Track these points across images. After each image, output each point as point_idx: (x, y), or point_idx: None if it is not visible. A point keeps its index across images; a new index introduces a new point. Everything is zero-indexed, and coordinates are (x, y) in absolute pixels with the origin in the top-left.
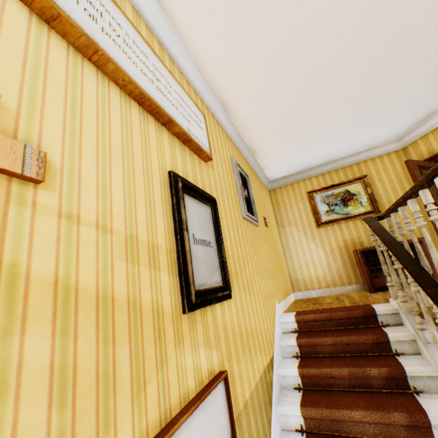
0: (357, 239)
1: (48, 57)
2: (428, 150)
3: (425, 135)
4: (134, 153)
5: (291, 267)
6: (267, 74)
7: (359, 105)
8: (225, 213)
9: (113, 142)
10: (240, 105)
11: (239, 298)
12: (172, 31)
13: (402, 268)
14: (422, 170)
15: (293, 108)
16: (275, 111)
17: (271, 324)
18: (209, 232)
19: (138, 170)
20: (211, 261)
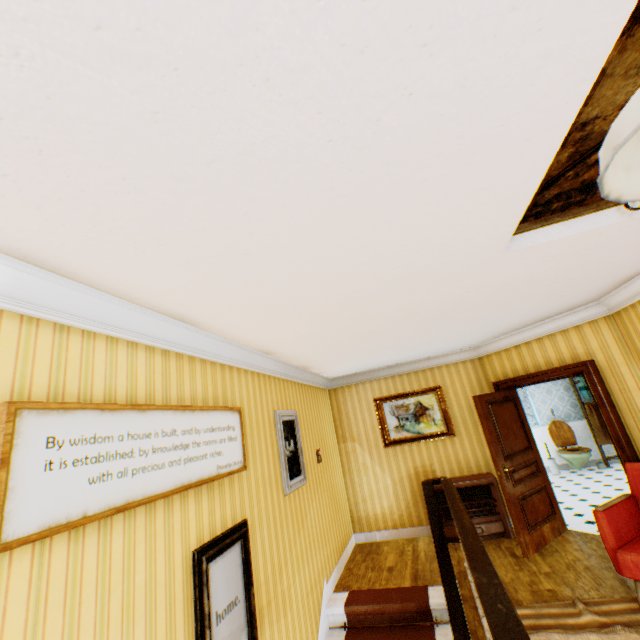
0: (429, 466)
1: (83, 564)
2: (501, 369)
3: (499, 351)
4: (157, 574)
5: (353, 498)
6: (316, 336)
7: (423, 338)
8: (260, 519)
9: (138, 588)
10: (287, 350)
11: (270, 637)
12: (206, 336)
13: (474, 512)
14: (491, 405)
15: (349, 345)
16: (329, 348)
17: (314, 630)
18: (237, 581)
19: (161, 592)
20: (237, 624)
